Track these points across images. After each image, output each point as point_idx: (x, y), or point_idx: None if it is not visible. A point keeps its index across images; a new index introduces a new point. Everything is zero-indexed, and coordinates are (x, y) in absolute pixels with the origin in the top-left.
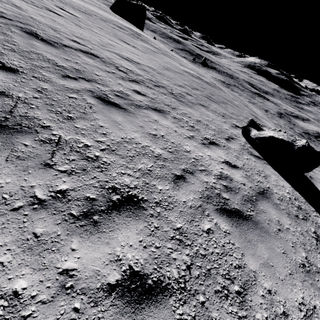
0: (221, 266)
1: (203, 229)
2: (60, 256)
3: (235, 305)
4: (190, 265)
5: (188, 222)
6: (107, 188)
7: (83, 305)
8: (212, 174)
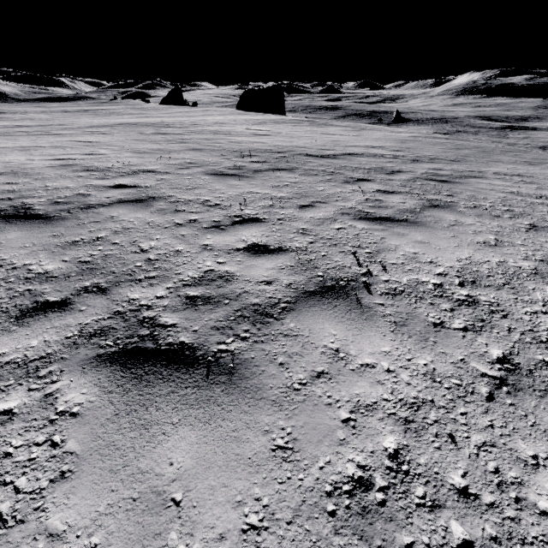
0: None
1: None
2: None
3: None
4: None
5: None
6: None
7: None
8: None
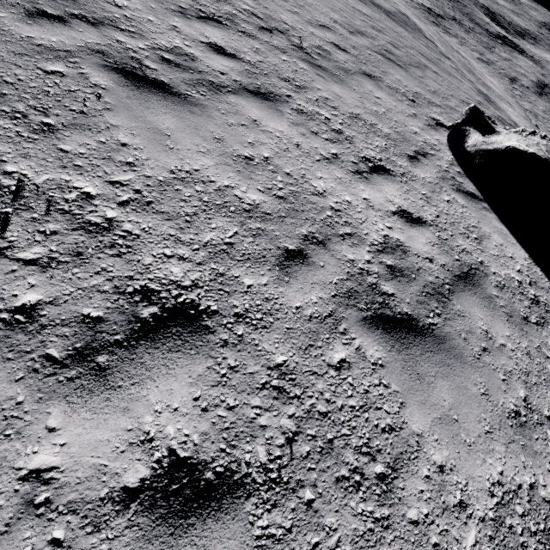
0: (355, 432)
1: (329, 363)
2: (23, 446)
3: (372, 499)
4: (294, 435)
5: (301, 350)
6: (131, 292)
7: (70, 532)
8: (366, 243)
